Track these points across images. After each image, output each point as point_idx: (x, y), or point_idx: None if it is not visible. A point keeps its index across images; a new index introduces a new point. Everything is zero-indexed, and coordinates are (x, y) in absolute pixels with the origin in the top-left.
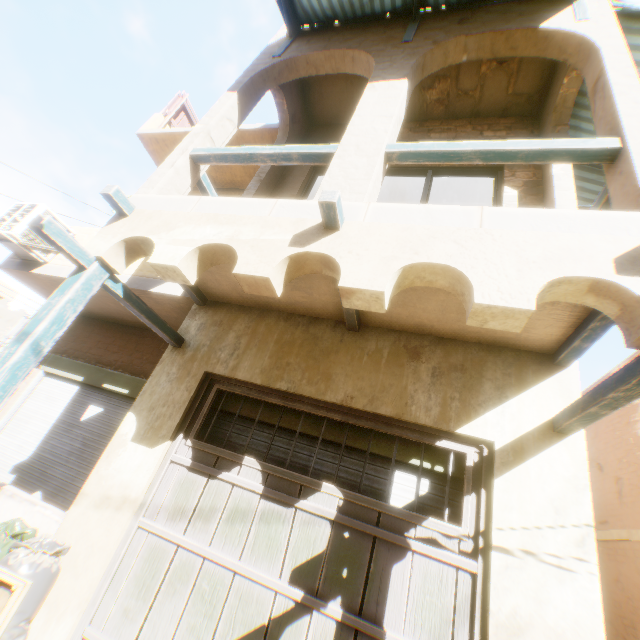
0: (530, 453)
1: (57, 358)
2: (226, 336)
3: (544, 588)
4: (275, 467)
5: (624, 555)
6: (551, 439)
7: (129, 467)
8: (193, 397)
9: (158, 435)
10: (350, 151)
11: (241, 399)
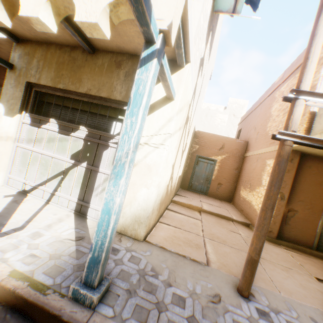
0: (157, 109)
1: None
2: (33, 61)
3: (148, 154)
4: (62, 122)
5: (249, 160)
6: (166, 102)
7: (6, 125)
8: (25, 95)
9: (14, 112)
10: None
11: (49, 95)
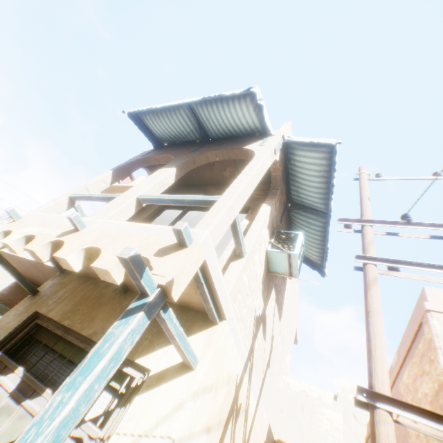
0: (166, 379)
1: None
2: (61, 291)
3: None
4: (30, 375)
5: None
6: (183, 371)
7: None
8: (21, 326)
9: None
10: (122, 197)
11: (48, 331)
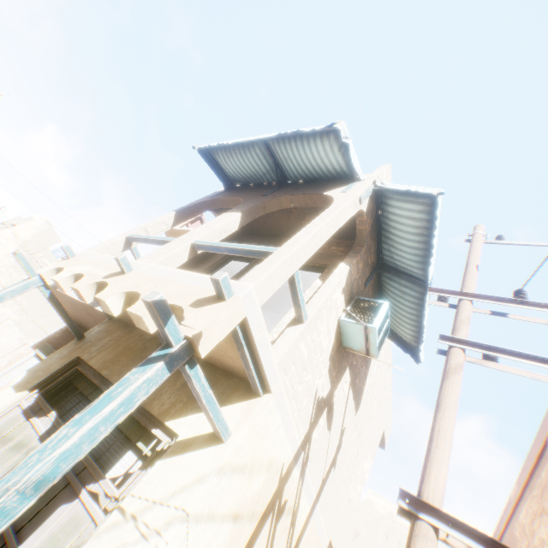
0: (193, 448)
1: (47, 346)
2: (105, 338)
3: (121, 546)
4: (62, 421)
5: None
6: (212, 442)
7: None
8: (62, 370)
9: (26, 386)
10: (177, 241)
11: (87, 379)
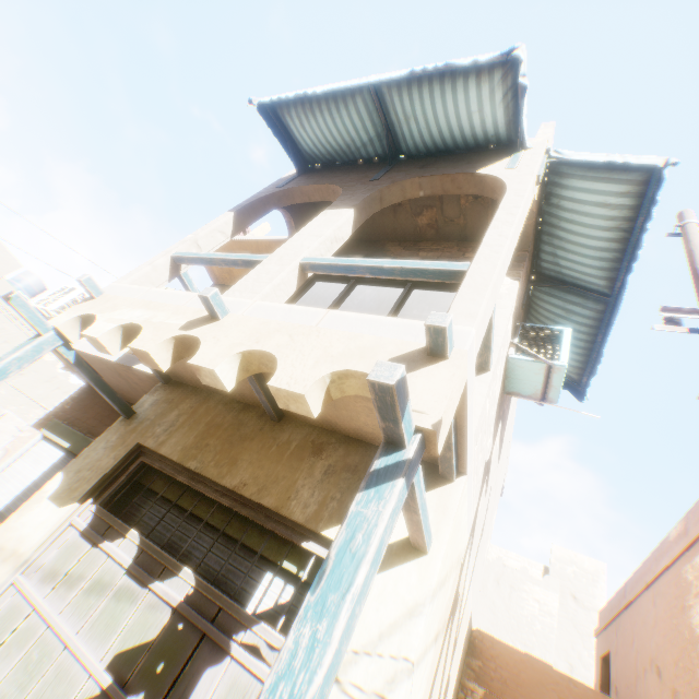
0: (382, 567)
1: (58, 423)
2: (170, 413)
3: None
4: (151, 544)
5: None
6: (408, 555)
7: (34, 522)
8: (118, 465)
9: (72, 496)
10: (273, 260)
11: (161, 475)
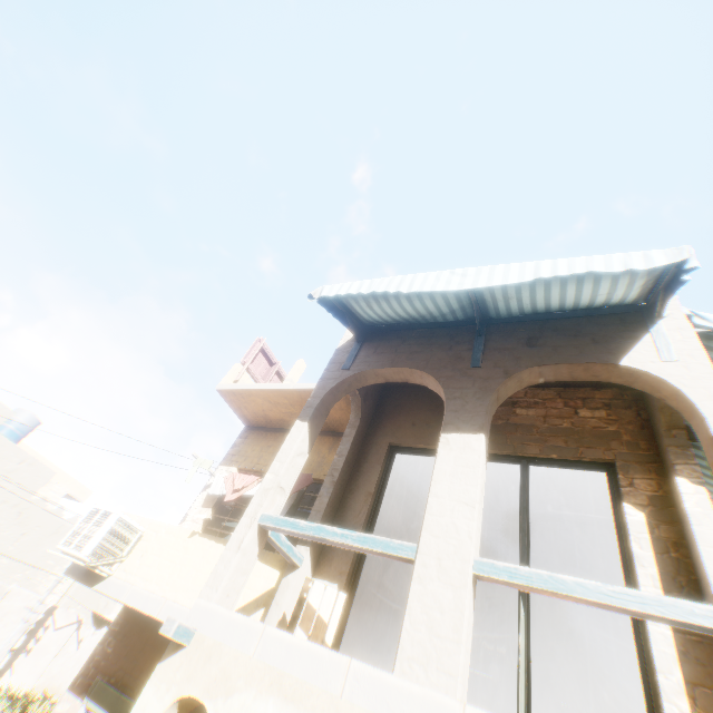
0: None
1: (103, 686)
2: None
3: None
4: None
5: None
6: None
7: None
8: None
9: None
10: (431, 568)
11: None
